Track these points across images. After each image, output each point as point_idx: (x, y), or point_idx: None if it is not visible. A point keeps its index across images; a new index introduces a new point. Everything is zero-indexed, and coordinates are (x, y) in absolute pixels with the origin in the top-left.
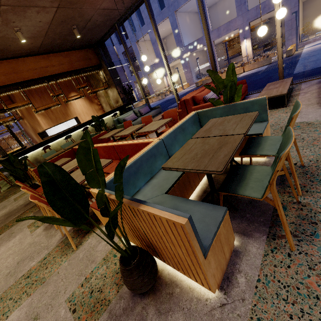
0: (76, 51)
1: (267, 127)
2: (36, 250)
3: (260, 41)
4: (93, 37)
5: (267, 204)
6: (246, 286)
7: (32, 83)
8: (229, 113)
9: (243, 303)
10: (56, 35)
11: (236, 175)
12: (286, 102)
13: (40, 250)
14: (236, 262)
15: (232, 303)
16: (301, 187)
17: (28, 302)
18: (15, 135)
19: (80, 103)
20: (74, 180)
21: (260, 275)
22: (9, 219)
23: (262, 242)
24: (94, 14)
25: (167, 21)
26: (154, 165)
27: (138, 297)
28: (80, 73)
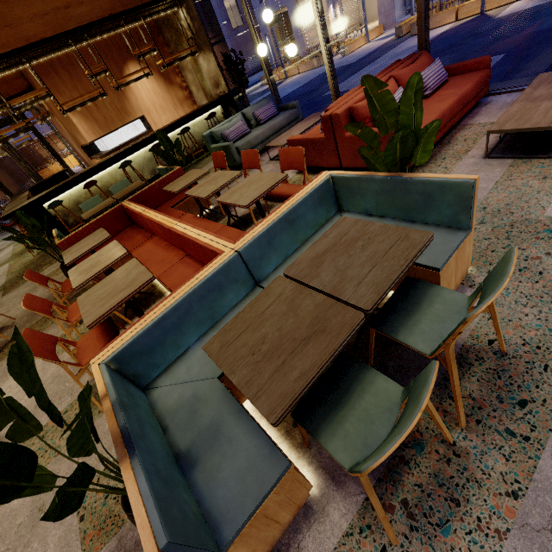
0: None
1: (463, 244)
2: (58, 392)
3: None
4: None
5: None
6: None
7: (45, 47)
8: (394, 194)
9: None
10: None
11: (337, 385)
12: None
13: (63, 394)
14: (301, 529)
15: None
16: (473, 408)
17: None
18: (48, 143)
19: (147, 85)
20: None
21: None
22: (37, 317)
23: (354, 505)
24: None
25: None
26: (218, 303)
27: None
28: (138, 17)
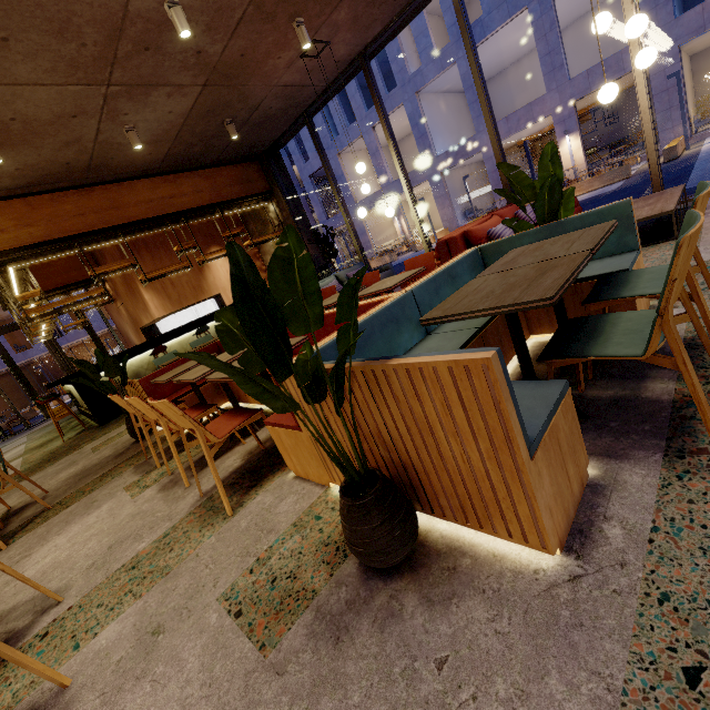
0: (228, 167)
1: (638, 261)
2: (146, 524)
3: (600, 139)
4: (261, 141)
5: (656, 401)
6: (625, 541)
7: (143, 226)
8: None
9: (623, 571)
10: (195, 137)
11: (581, 331)
12: (675, 228)
13: (156, 523)
14: (598, 503)
15: (598, 572)
16: None
17: (137, 608)
18: (96, 334)
19: (227, 267)
20: (273, 297)
21: (657, 520)
22: (85, 481)
23: (654, 464)
24: (266, 97)
25: (400, 112)
26: (396, 339)
27: (378, 580)
28: (232, 208)
